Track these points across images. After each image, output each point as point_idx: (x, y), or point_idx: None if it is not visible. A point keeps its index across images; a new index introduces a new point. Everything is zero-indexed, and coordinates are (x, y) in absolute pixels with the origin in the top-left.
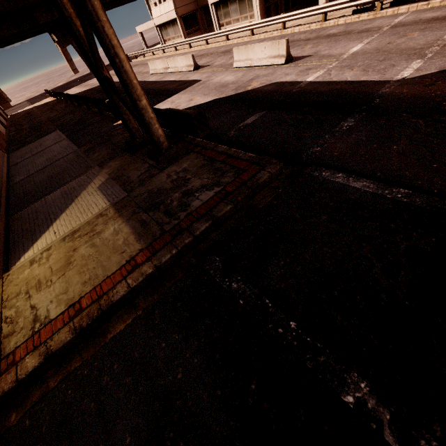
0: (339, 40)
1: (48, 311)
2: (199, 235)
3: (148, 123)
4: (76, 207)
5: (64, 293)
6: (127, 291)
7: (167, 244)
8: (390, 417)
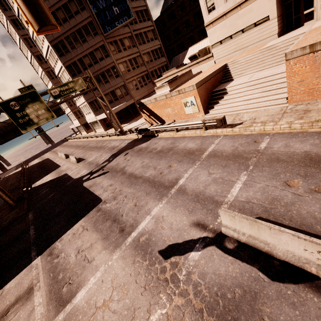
0: (97, 151)
1: None
2: None
3: (6, 201)
4: None
5: None
6: None
7: None
8: None
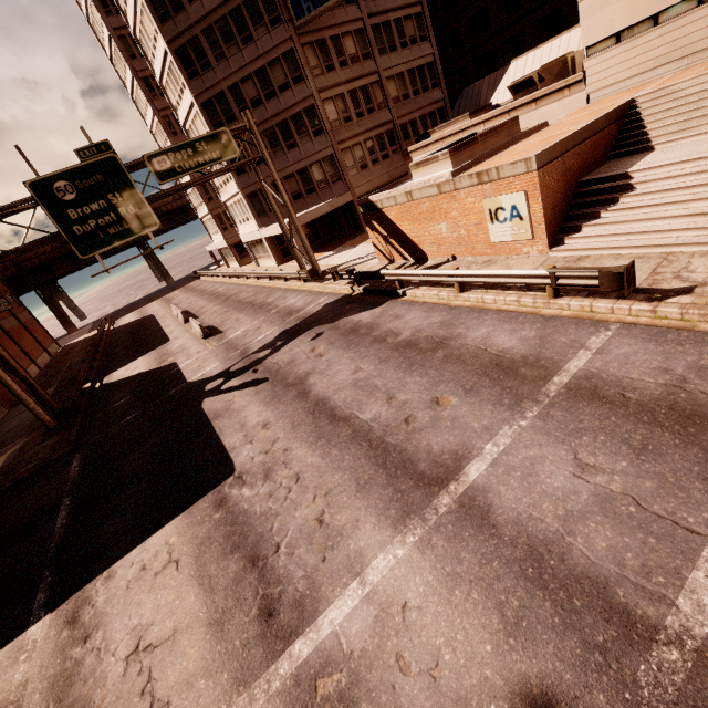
0: (252, 316)
1: None
2: (5, 490)
3: (36, 416)
4: None
5: None
6: None
7: None
8: None
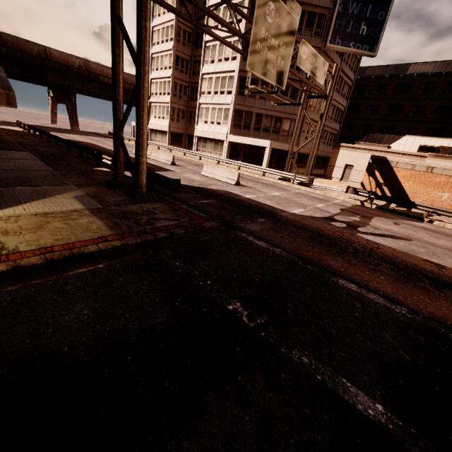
0: (268, 187)
1: (17, 247)
2: (158, 239)
3: (140, 172)
4: (50, 201)
5: (35, 241)
6: (97, 250)
7: (134, 236)
8: (247, 313)
